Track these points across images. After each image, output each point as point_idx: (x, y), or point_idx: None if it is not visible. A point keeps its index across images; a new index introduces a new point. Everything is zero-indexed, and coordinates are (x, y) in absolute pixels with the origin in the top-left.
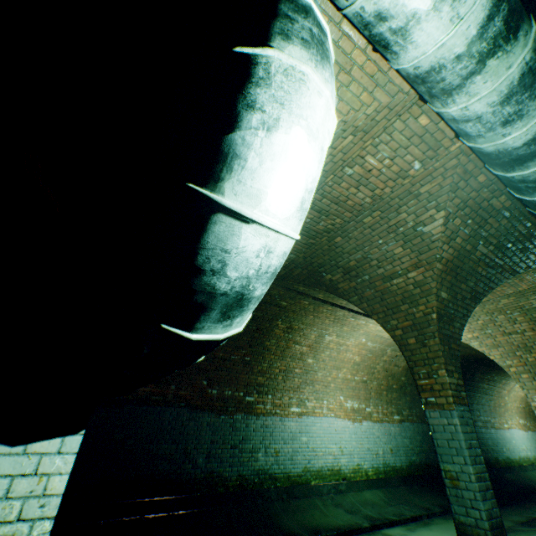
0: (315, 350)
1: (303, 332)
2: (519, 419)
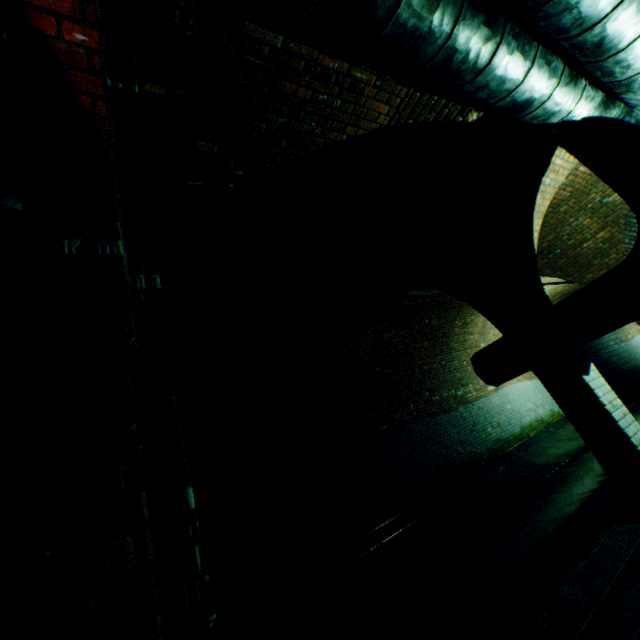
0: (483, 334)
1: (473, 322)
2: (636, 326)
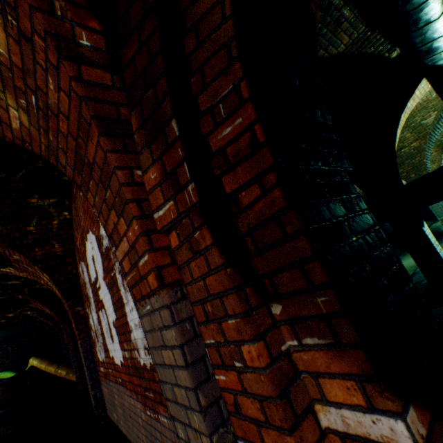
0: None
1: None
2: None
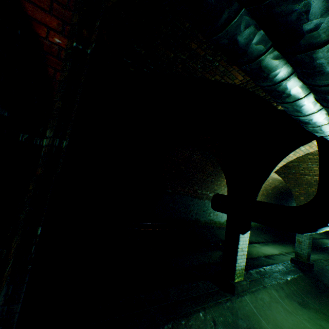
0: None
1: None
2: None
